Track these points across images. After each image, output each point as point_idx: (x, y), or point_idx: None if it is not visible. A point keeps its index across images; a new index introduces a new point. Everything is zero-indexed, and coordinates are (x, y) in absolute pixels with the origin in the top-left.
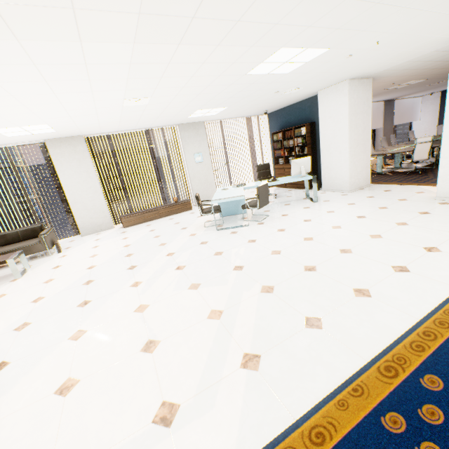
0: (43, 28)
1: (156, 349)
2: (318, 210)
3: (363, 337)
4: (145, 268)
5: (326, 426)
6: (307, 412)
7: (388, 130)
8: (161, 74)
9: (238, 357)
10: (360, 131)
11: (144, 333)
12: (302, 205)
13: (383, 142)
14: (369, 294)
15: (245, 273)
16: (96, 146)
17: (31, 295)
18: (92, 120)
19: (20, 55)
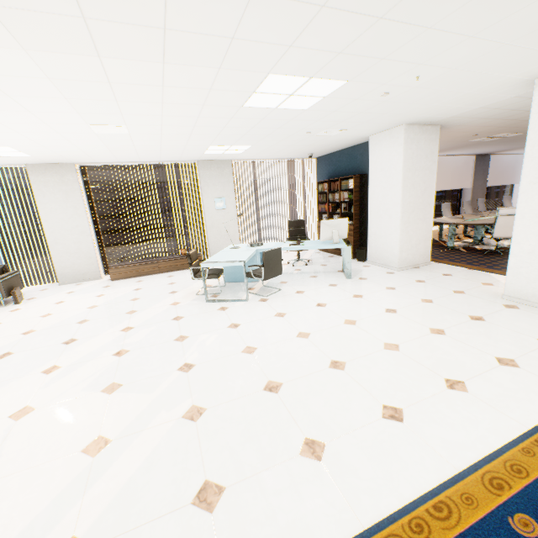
0: None
1: None
2: (343, 291)
3: None
4: (83, 345)
5: None
6: None
7: (479, 191)
8: (112, 96)
9: None
10: (419, 192)
11: None
12: (330, 281)
13: (466, 206)
14: (321, 454)
15: (188, 378)
16: (140, 175)
17: None
18: (69, 146)
19: None
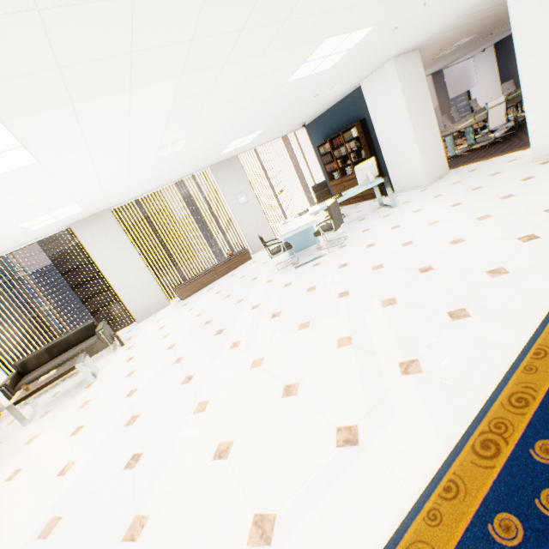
0: (98, 84)
1: (298, 390)
2: (402, 214)
3: (520, 309)
4: (235, 328)
5: (523, 391)
6: (497, 387)
7: (445, 106)
8: (201, 105)
9: (393, 368)
10: (422, 113)
11: (276, 382)
12: (381, 215)
13: (445, 121)
14: (505, 271)
15: (354, 296)
16: None
17: (119, 391)
18: (123, 185)
19: (70, 122)
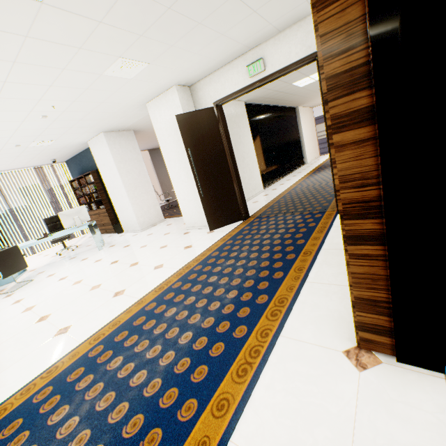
0: None
1: None
2: (89, 261)
3: None
4: None
5: None
6: None
7: None
8: None
9: None
10: (136, 175)
11: None
12: (84, 257)
13: None
14: None
15: None
16: None
17: None
18: None
19: None
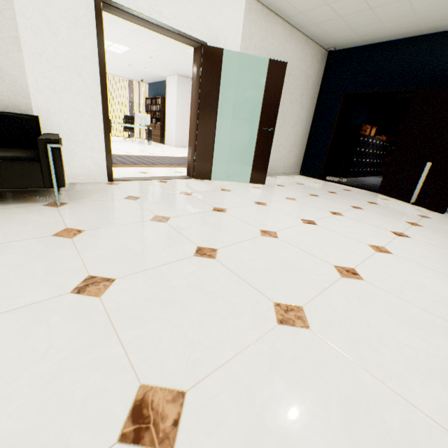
0: None
1: None
2: (141, 146)
3: None
4: None
5: None
6: None
7: None
8: None
9: None
10: (186, 110)
11: None
12: (139, 144)
13: None
14: None
15: None
16: None
17: None
18: None
19: None
